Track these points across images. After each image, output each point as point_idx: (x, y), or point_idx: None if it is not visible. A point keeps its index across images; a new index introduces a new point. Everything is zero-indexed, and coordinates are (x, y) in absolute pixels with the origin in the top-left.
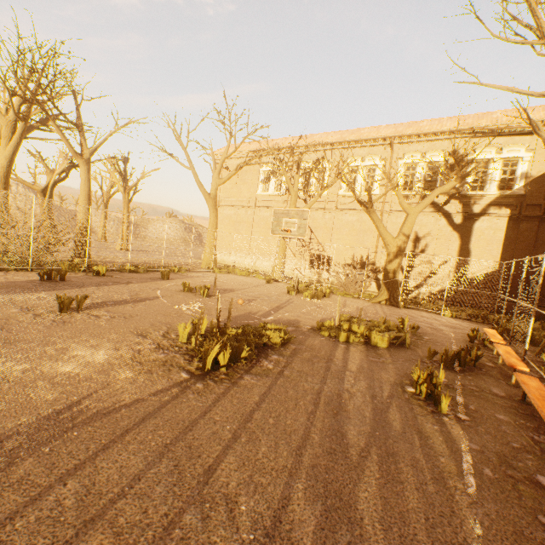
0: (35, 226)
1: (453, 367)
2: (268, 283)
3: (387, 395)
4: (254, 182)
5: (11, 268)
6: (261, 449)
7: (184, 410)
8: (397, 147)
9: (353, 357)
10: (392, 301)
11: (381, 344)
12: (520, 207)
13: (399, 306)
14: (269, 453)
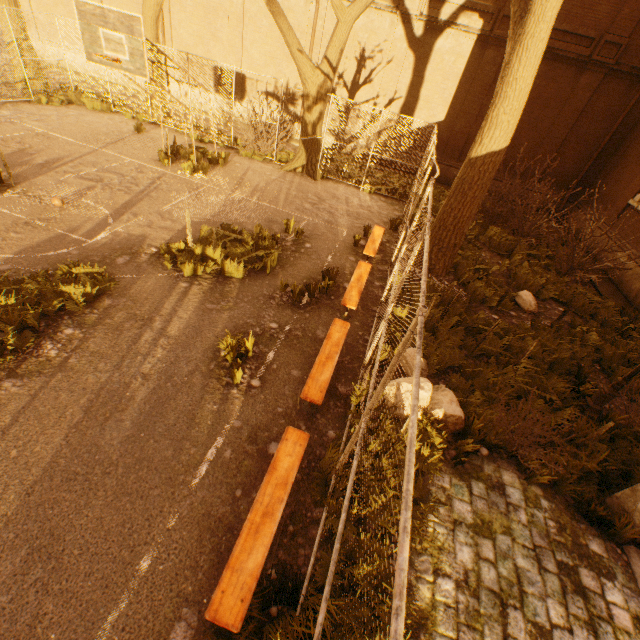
0: None
1: (302, 300)
2: (138, 134)
3: (190, 370)
4: None
5: None
6: None
7: None
8: None
9: (187, 307)
10: (309, 170)
11: (236, 275)
12: (496, 19)
13: (316, 178)
14: None
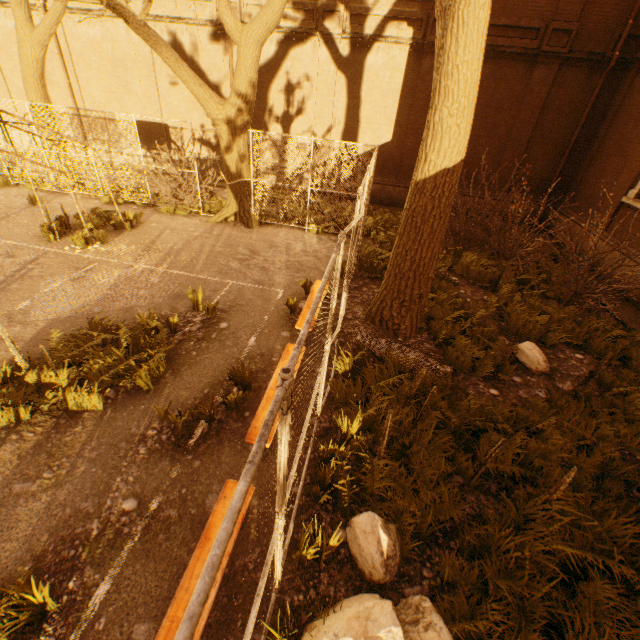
0: None
1: (194, 431)
2: (34, 206)
3: None
4: None
5: None
6: None
7: None
8: None
9: None
10: (242, 217)
11: (90, 406)
12: (427, 25)
13: (252, 226)
14: None
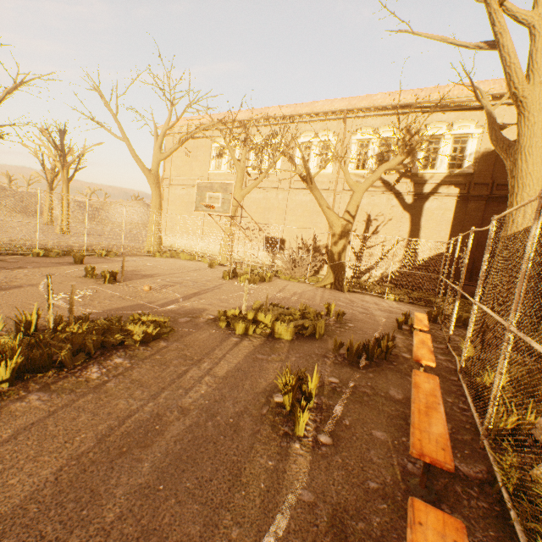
0: None
1: (359, 361)
2: (210, 268)
3: (237, 411)
4: (206, 159)
5: None
6: None
7: None
8: (350, 122)
9: (236, 354)
10: (337, 285)
11: (285, 336)
12: (469, 186)
13: (343, 290)
14: None
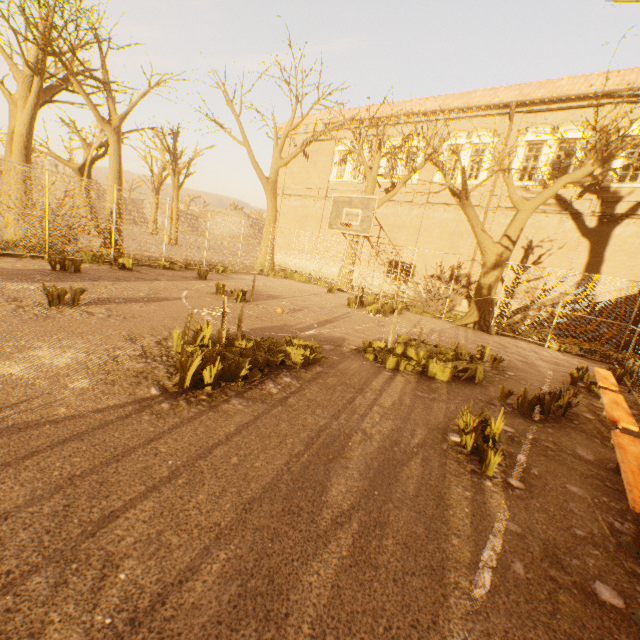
0: (50, 206)
1: (531, 414)
2: (329, 293)
3: (417, 443)
4: (326, 165)
5: (25, 255)
6: (197, 496)
7: (126, 434)
8: (518, 118)
9: (395, 389)
10: (481, 325)
11: (440, 376)
12: None
13: (490, 332)
14: (205, 503)
